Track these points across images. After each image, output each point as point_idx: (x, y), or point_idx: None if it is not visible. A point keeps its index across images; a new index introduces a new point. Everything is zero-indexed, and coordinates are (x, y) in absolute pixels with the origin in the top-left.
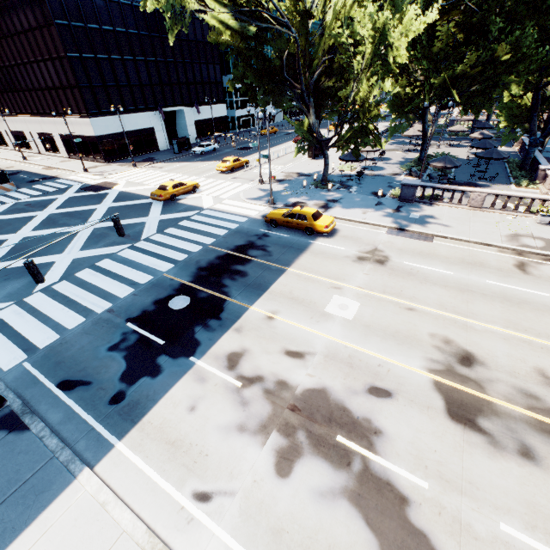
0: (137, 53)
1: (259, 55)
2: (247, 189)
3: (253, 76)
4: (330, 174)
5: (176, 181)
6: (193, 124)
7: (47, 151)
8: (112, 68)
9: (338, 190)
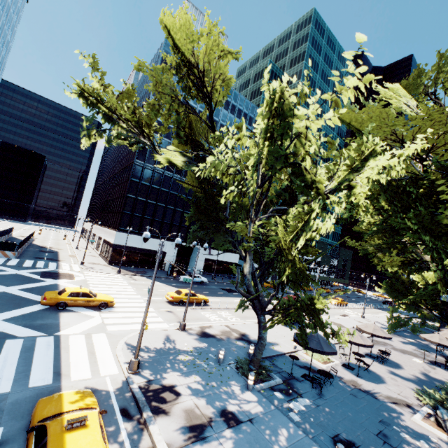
0: (179, 206)
1: (211, 196)
2: (154, 329)
3: (197, 211)
4: (285, 354)
5: (83, 289)
6: (204, 260)
7: (96, 248)
8: (155, 209)
9: (269, 391)
